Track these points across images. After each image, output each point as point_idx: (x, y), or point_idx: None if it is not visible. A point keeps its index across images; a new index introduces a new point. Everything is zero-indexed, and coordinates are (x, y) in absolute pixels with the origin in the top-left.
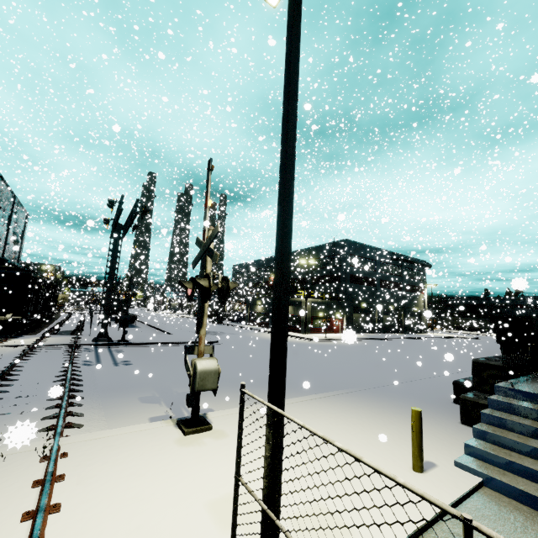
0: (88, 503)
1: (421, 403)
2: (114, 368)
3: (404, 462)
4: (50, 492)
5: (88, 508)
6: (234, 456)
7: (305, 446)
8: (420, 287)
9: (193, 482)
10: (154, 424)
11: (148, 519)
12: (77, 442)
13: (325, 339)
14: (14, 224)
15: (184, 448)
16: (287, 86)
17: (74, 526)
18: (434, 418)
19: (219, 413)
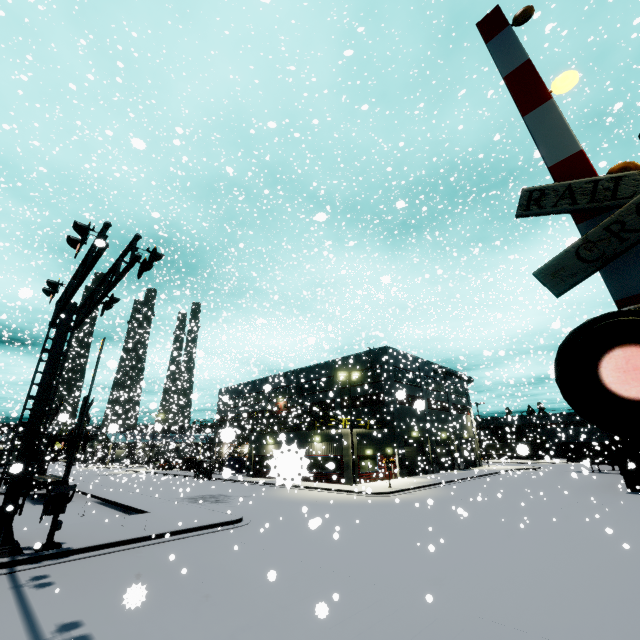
0: None
1: None
2: None
3: None
4: None
5: None
6: None
7: None
8: (466, 407)
9: None
10: None
11: None
12: None
13: (393, 490)
14: None
15: None
16: None
17: None
18: None
19: None
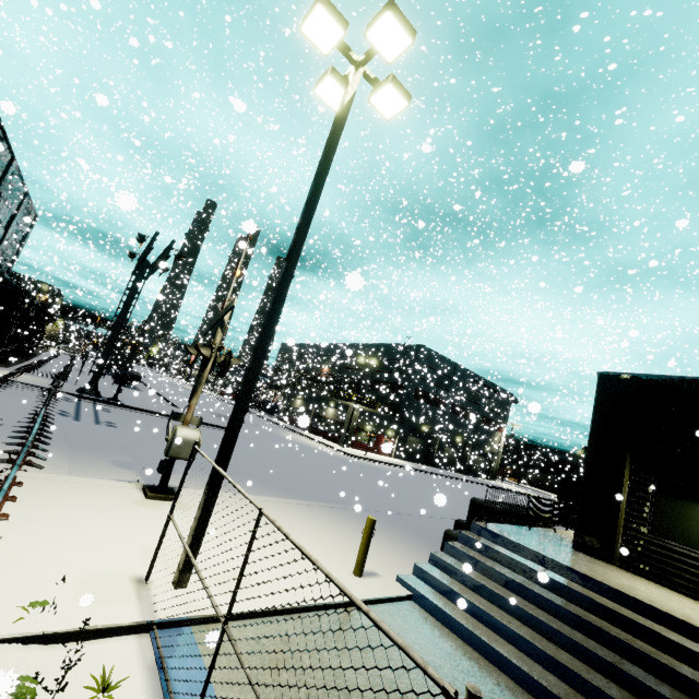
0: (34, 521)
1: (415, 534)
2: (94, 426)
3: (350, 567)
4: (0, 505)
5: (33, 524)
6: (188, 524)
7: (263, 535)
8: (499, 424)
9: (138, 531)
10: (119, 482)
11: (85, 543)
12: (35, 478)
13: (364, 457)
14: (16, 224)
15: (141, 507)
16: (308, 200)
17: (18, 531)
18: (415, 547)
19: (192, 490)
